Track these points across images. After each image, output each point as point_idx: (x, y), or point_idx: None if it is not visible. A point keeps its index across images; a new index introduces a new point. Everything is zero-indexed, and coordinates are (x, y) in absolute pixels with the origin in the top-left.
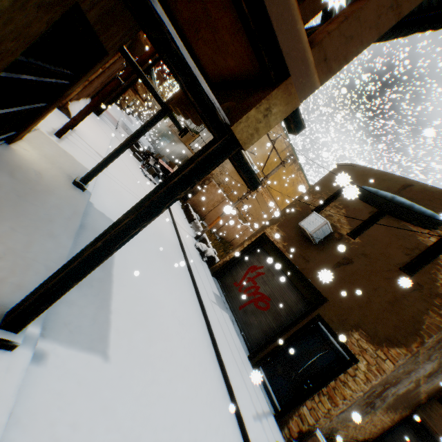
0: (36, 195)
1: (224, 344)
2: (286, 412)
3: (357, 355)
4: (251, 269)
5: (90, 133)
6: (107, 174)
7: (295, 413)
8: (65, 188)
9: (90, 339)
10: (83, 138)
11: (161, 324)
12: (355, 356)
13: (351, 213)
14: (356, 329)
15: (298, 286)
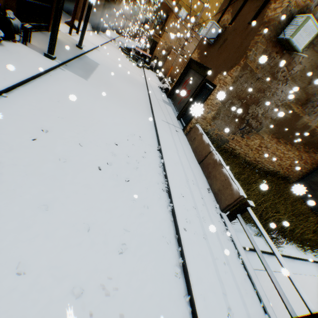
0: (59, 44)
1: (157, 107)
2: (186, 125)
3: (217, 84)
4: (185, 83)
5: (90, 38)
6: (99, 53)
7: (189, 124)
8: (72, 46)
9: (80, 75)
10: (84, 38)
11: (116, 88)
12: (216, 85)
13: (234, 9)
14: (219, 73)
15: (201, 74)
